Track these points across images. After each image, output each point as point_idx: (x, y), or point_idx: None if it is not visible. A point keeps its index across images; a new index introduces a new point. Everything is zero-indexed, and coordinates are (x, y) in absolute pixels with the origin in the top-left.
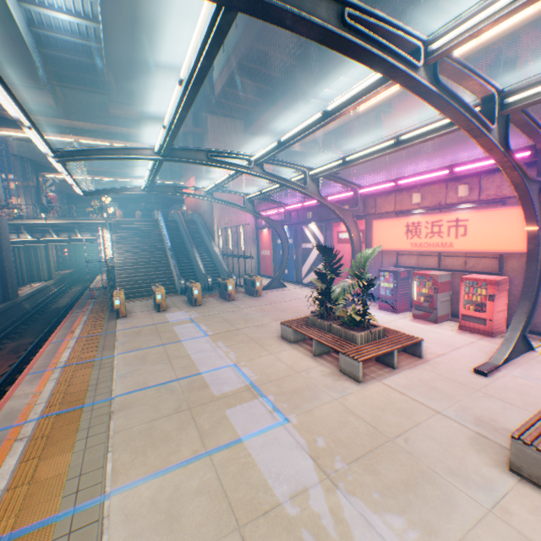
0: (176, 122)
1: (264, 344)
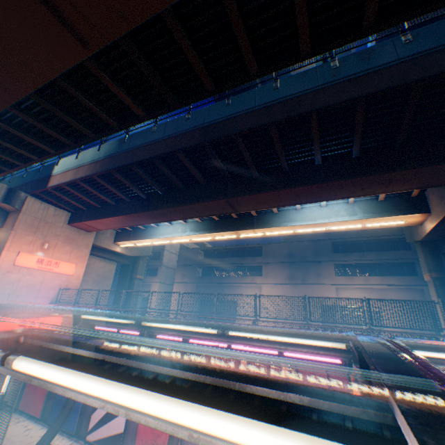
0: None
1: None
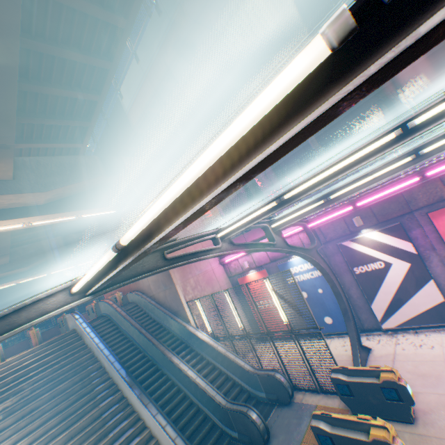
0: None
1: None
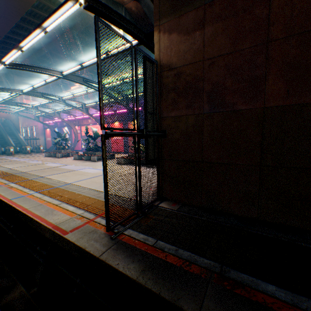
0: (8, 99)
1: (39, 157)
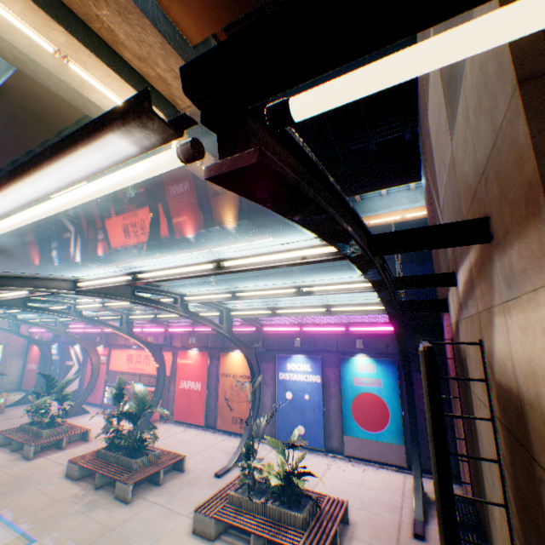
0: None
1: None
